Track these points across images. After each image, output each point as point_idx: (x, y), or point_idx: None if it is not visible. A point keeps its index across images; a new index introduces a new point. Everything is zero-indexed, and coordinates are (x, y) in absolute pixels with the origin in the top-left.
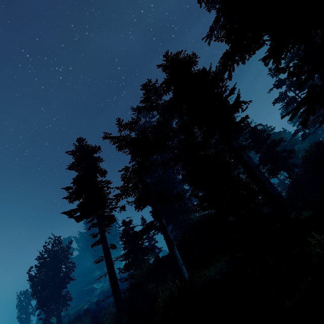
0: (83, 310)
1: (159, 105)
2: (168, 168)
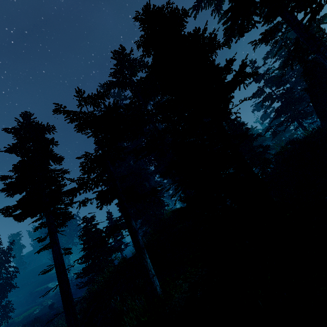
0: (33, 316)
1: (133, 82)
2: (141, 158)
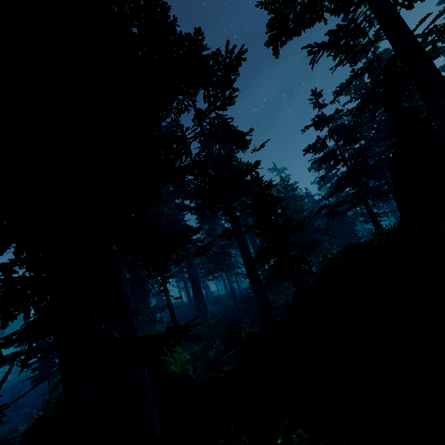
0: None
1: None
2: None
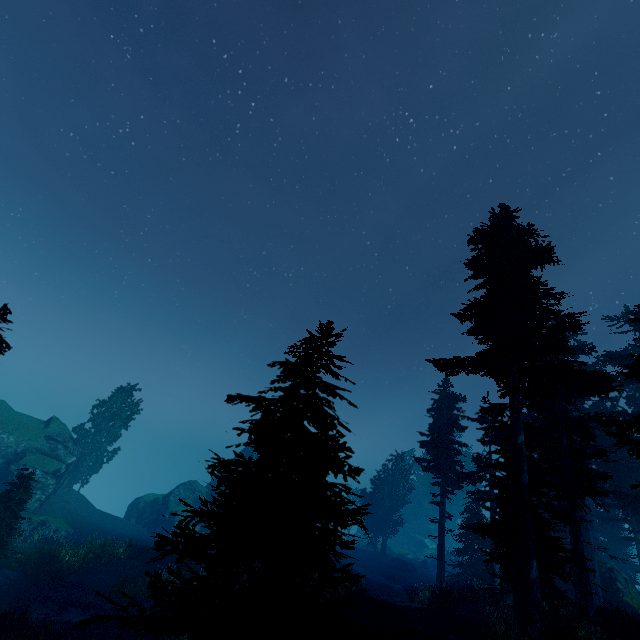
0: (406, 557)
1: None
2: None
